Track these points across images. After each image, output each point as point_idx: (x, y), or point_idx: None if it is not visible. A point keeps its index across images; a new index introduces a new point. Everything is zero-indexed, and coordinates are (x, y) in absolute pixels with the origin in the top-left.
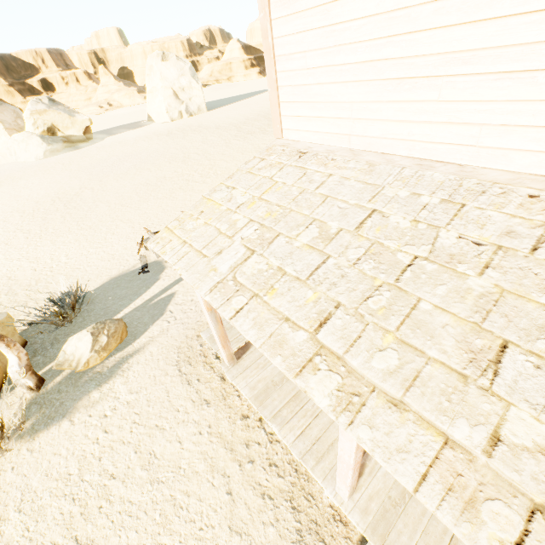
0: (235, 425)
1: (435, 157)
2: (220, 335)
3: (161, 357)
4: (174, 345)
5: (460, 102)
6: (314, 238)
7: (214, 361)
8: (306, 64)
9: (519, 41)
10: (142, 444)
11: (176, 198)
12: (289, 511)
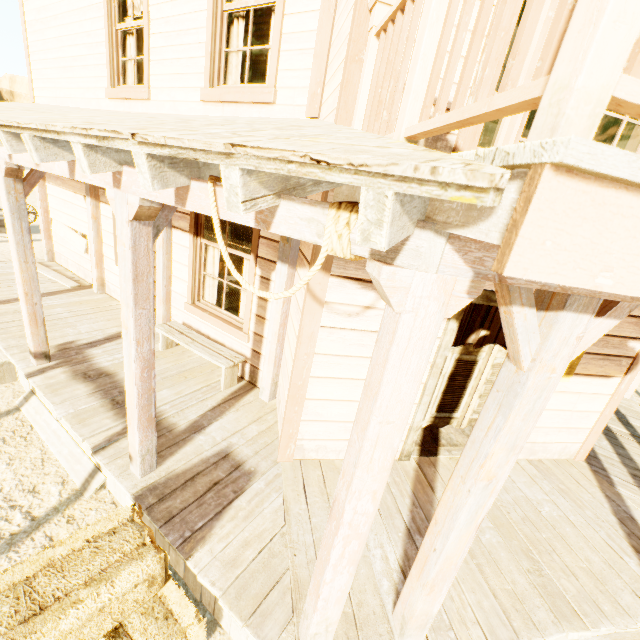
0: None
1: (78, 106)
2: None
3: None
4: None
5: (78, 78)
6: None
7: None
8: (40, 57)
9: (83, 54)
10: None
11: None
12: None
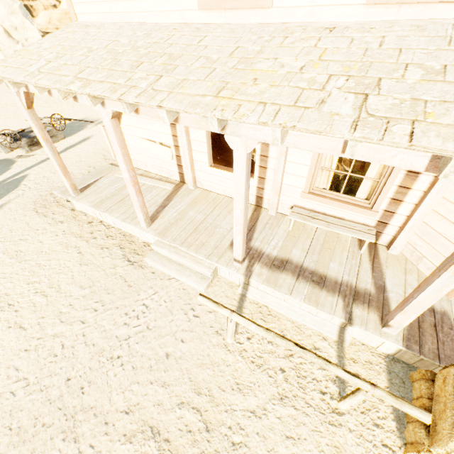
0: (83, 227)
1: (148, 21)
2: (59, 165)
3: (19, 208)
4: (30, 201)
5: None
6: (85, 52)
7: (65, 203)
8: None
9: None
10: (9, 249)
11: (21, 118)
12: (119, 250)
